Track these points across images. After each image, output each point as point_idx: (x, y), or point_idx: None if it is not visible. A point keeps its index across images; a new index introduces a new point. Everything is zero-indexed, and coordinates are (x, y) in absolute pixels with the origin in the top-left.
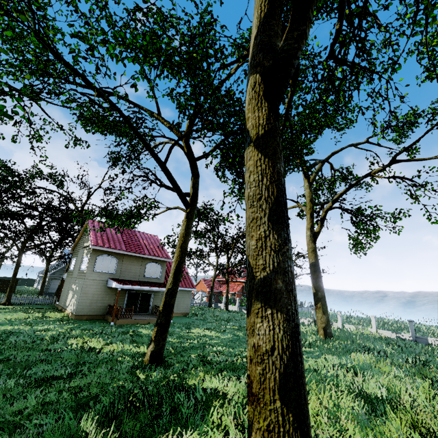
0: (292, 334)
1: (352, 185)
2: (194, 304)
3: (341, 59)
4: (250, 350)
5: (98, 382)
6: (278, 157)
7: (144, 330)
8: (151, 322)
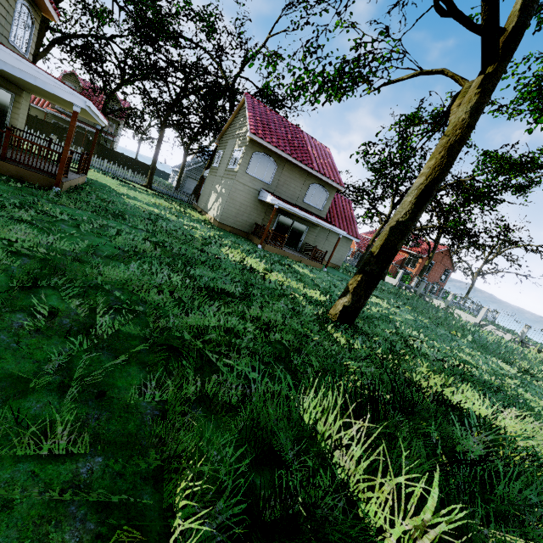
0: None
1: None
2: None
3: None
4: None
5: (284, 323)
6: None
7: (300, 269)
8: (302, 262)
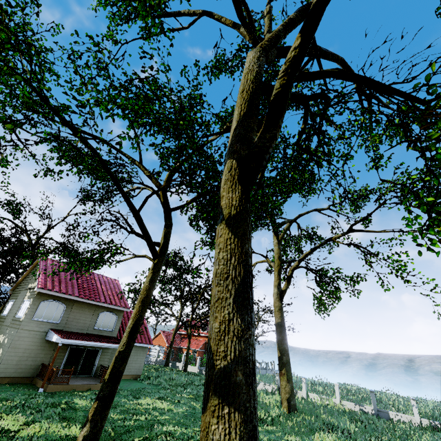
0: (249, 439)
1: (316, 247)
2: (149, 362)
3: (305, 149)
4: None
5: None
6: (247, 238)
7: (80, 401)
8: (92, 388)
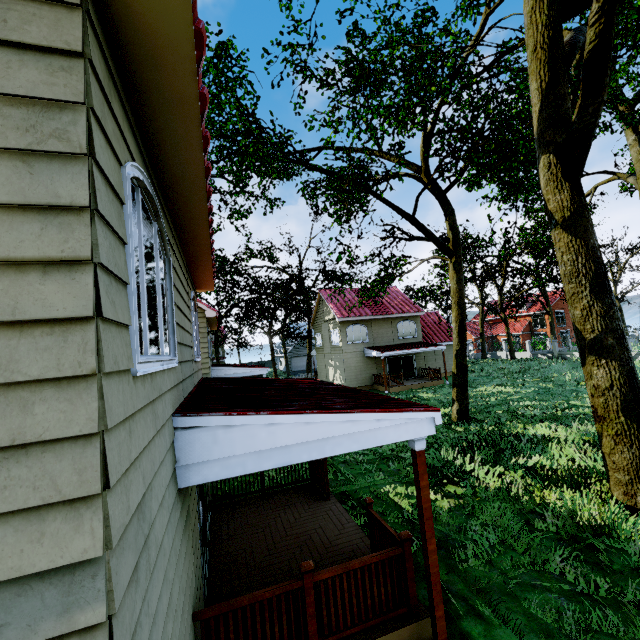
0: (628, 374)
1: None
2: None
3: None
4: (590, 389)
5: None
6: (589, 233)
7: (425, 395)
8: (425, 386)
